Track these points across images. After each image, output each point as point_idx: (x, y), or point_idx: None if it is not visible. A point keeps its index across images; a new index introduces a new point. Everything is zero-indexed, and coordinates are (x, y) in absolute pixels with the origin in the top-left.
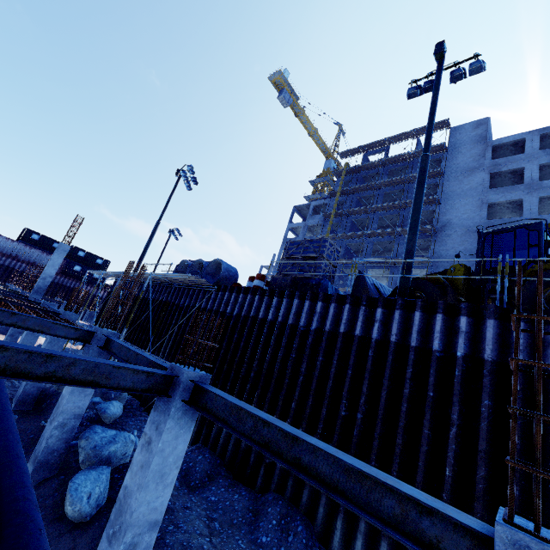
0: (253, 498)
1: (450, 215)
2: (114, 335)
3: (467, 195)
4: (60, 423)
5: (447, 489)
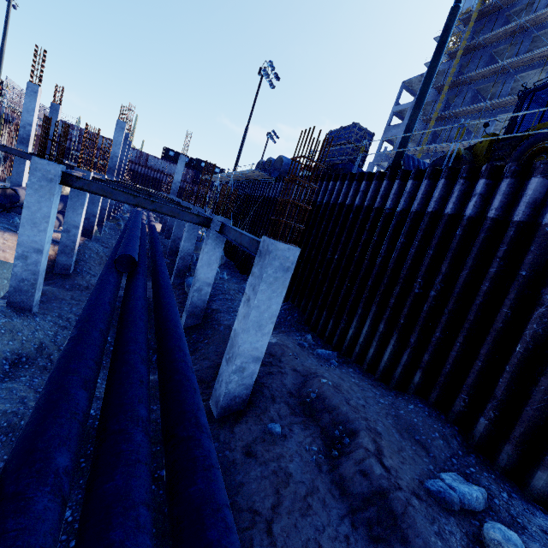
0: None
1: None
2: (202, 210)
3: None
4: (182, 257)
5: (366, 292)
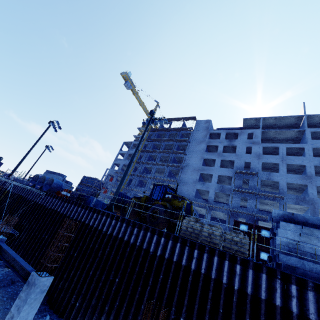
0: None
1: (189, 161)
2: None
3: (197, 153)
4: None
5: (89, 278)
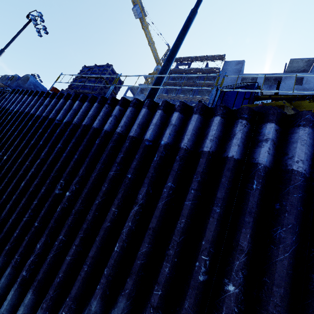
0: None
1: None
2: None
3: None
4: None
5: (110, 264)
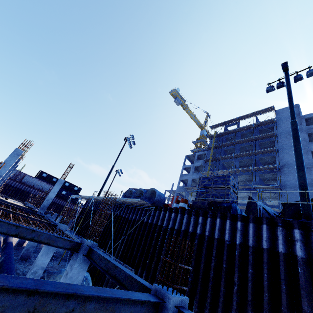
0: None
1: (287, 158)
2: (94, 245)
3: None
4: None
5: None
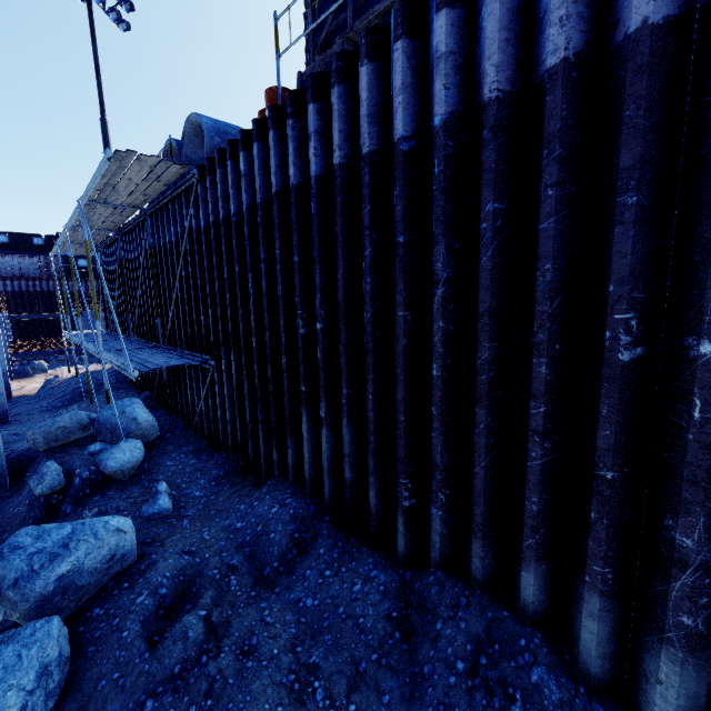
0: (395, 586)
1: None
2: None
3: None
4: None
5: None
